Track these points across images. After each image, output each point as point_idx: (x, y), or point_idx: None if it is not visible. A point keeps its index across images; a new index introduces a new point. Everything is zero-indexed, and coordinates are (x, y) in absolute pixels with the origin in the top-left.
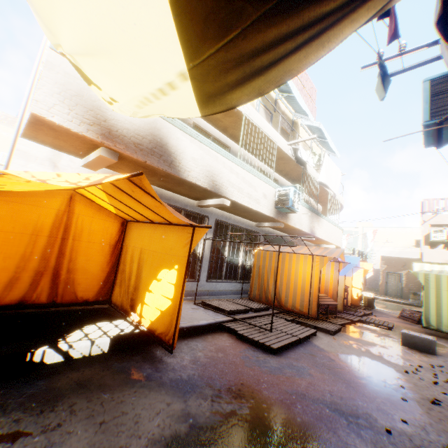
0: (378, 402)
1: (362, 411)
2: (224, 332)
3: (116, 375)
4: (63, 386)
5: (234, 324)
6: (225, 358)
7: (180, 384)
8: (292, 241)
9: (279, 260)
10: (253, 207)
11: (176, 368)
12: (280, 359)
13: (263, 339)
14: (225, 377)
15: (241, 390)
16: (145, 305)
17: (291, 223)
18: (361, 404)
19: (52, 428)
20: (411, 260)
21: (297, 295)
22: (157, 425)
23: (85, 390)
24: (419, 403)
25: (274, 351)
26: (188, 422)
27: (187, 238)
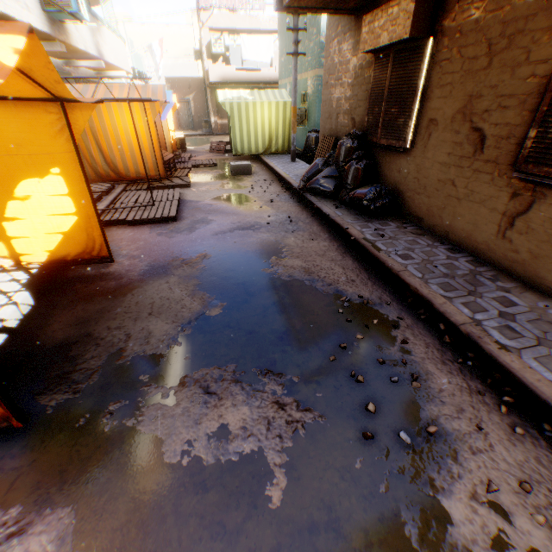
0: (254, 215)
1: (253, 223)
2: (108, 227)
3: (95, 302)
4: (71, 334)
5: (110, 215)
6: (149, 243)
7: (153, 272)
8: (70, 73)
9: (94, 116)
10: (16, 16)
11: (129, 269)
12: (184, 222)
13: (156, 214)
14: (172, 251)
15: (193, 251)
16: (17, 240)
17: (75, 43)
18: (249, 220)
19: (129, 338)
20: (195, 80)
21: (137, 159)
22: (181, 291)
23: (96, 321)
24: (268, 205)
25: (175, 218)
26: (193, 279)
27: (53, 122)
